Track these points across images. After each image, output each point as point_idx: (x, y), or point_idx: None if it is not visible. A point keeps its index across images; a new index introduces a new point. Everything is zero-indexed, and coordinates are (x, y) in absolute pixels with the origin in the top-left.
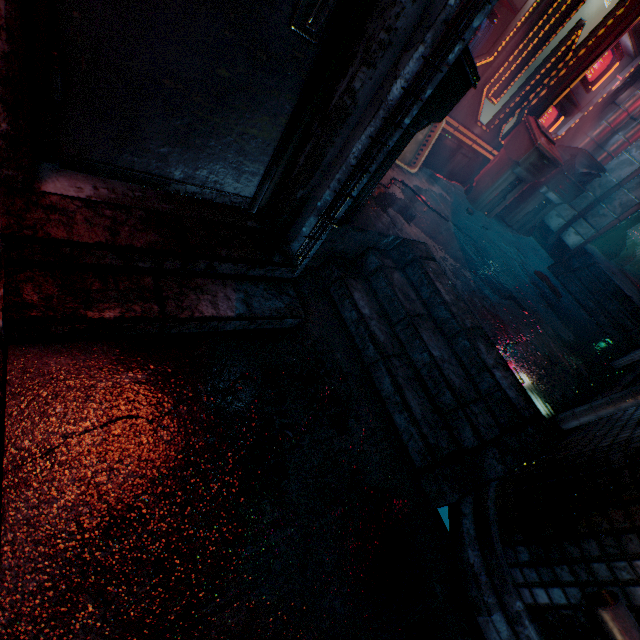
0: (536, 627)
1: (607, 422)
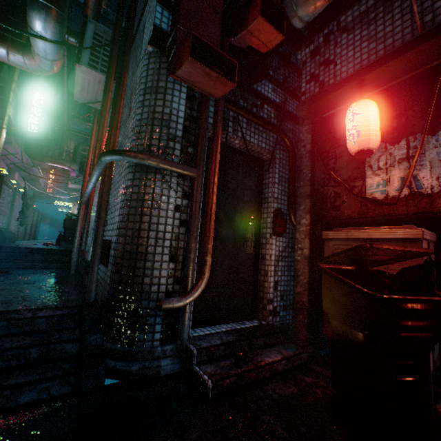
0: (168, 344)
1: (100, 281)
